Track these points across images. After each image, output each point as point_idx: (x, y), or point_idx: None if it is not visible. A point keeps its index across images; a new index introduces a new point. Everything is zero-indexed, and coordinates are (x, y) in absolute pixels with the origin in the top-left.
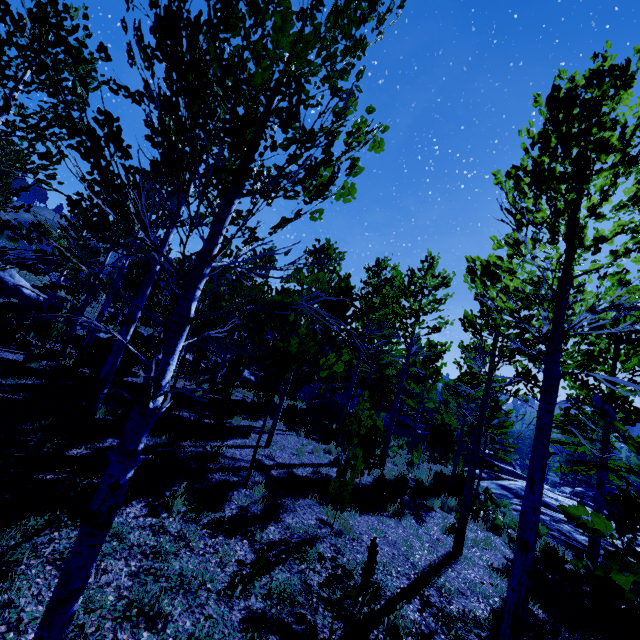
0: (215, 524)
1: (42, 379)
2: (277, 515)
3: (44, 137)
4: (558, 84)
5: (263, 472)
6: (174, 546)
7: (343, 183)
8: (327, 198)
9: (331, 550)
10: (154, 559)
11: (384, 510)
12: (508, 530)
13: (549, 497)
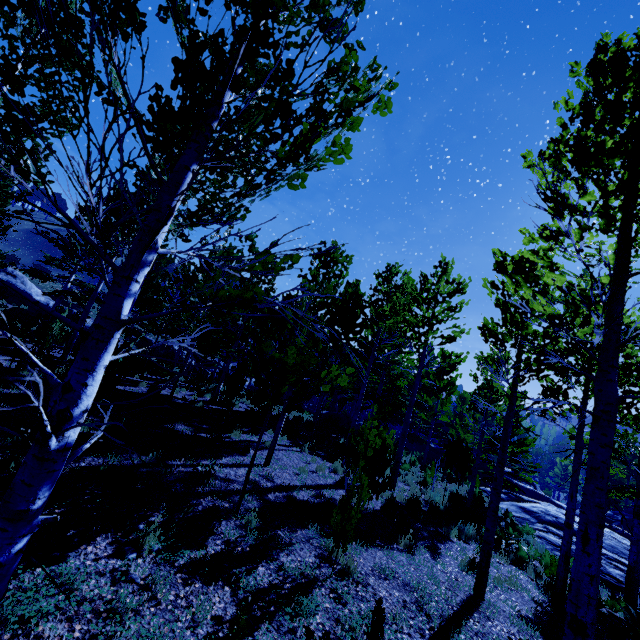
0: (193, 565)
1: (30, 388)
2: (269, 552)
3: (33, 133)
4: (605, 43)
5: (259, 496)
6: (136, 599)
7: (334, 138)
8: (312, 159)
9: (330, 598)
10: (107, 619)
11: (394, 541)
12: (533, 562)
13: (576, 523)
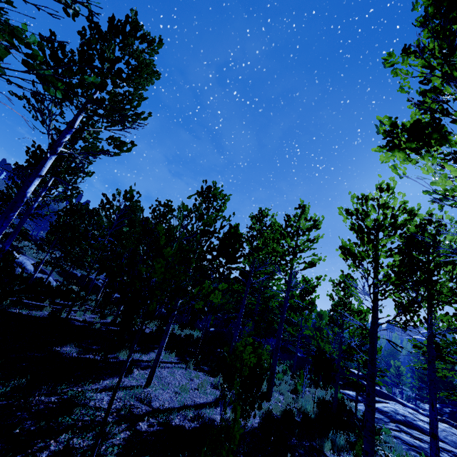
0: None
1: None
2: None
3: None
4: None
5: (128, 427)
6: None
7: None
8: None
9: None
10: None
11: None
12: None
13: (421, 420)
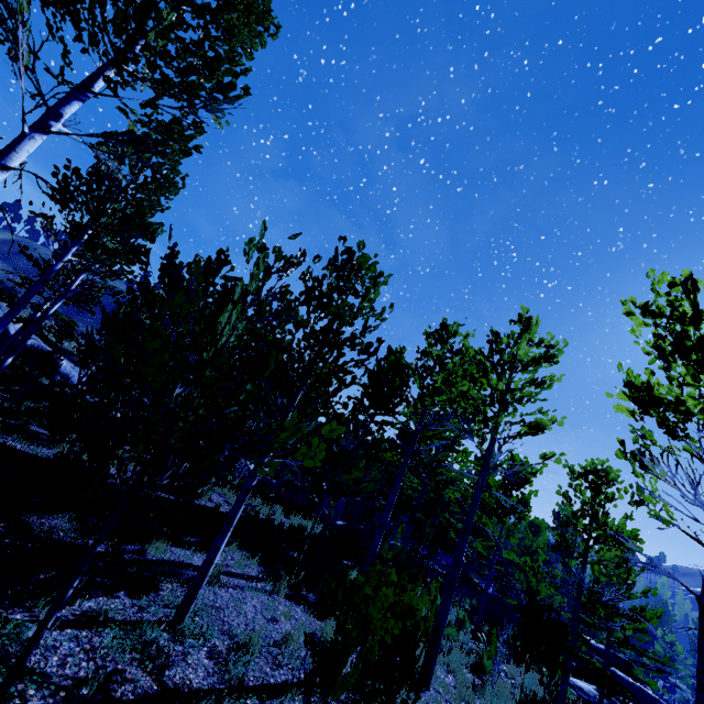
0: None
1: None
2: None
3: None
4: None
5: None
6: None
7: None
8: None
9: None
10: None
11: None
12: None
13: None
